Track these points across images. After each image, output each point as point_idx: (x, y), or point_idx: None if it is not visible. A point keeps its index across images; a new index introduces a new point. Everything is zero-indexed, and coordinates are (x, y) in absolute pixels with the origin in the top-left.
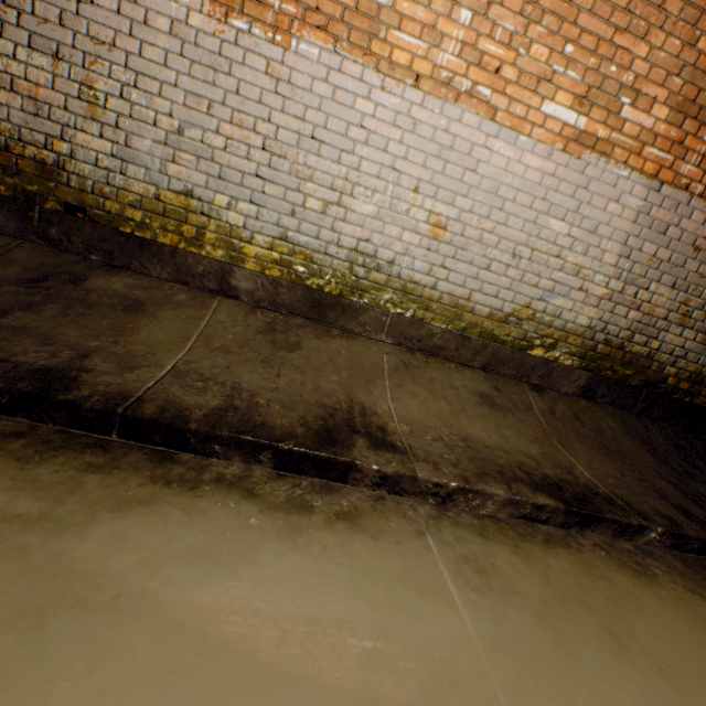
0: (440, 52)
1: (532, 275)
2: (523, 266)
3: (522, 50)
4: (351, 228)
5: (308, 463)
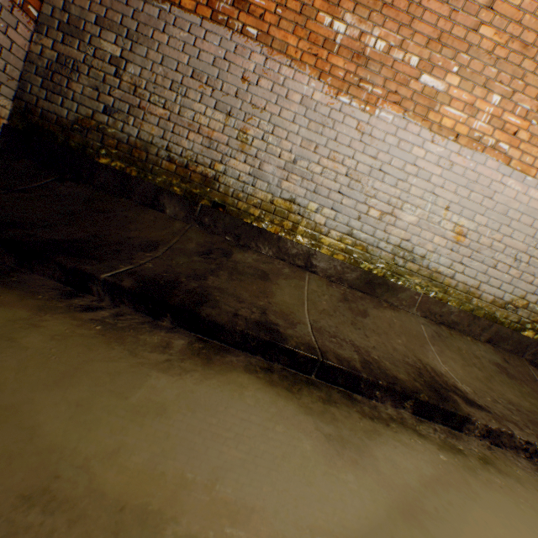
0: (475, 120)
1: (528, 274)
2: (521, 267)
3: (534, 121)
4: (397, 231)
5: (436, 412)
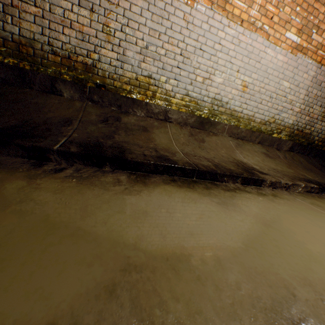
0: (251, 9)
1: (275, 105)
2: (273, 101)
3: (281, 9)
4: (213, 89)
5: (251, 181)
